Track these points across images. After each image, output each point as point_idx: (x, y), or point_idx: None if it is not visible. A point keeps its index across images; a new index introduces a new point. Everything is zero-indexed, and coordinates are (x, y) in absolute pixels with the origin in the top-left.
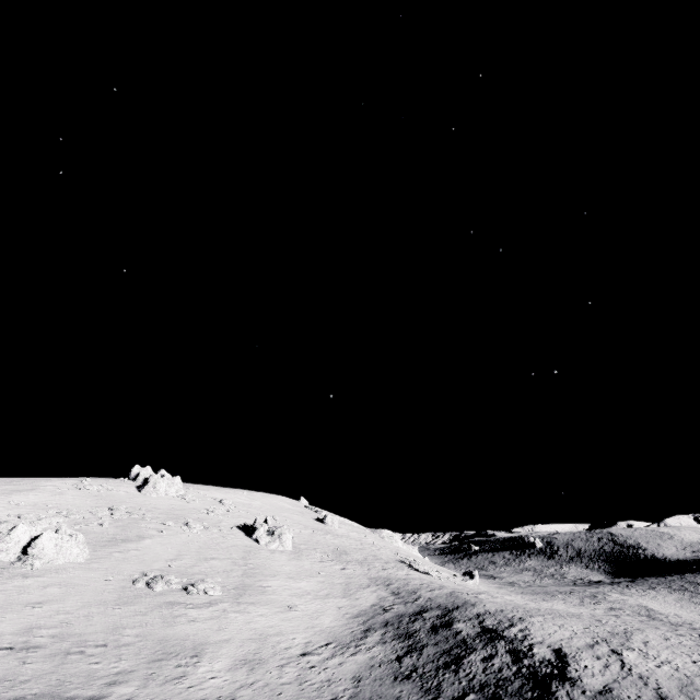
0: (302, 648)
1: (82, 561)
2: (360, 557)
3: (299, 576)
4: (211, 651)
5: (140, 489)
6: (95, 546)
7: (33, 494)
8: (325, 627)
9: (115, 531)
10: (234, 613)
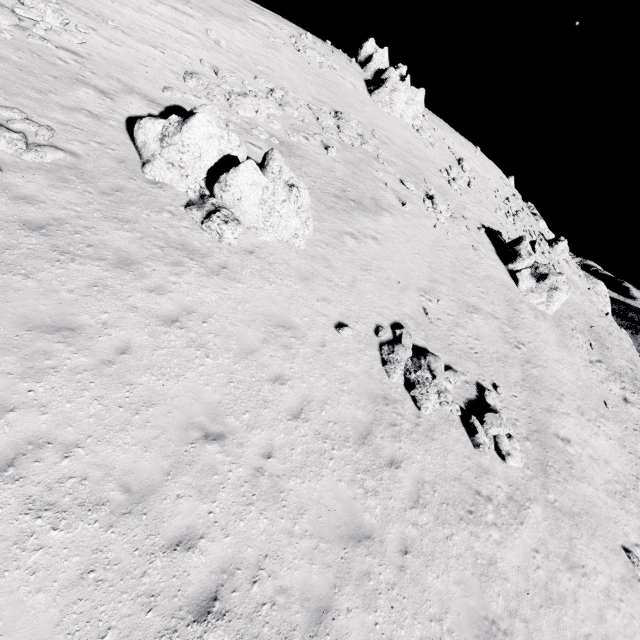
0: None
1: (301, 246)
2: (625, 364)
3: (588, 411)
4: None
5: (370, 89)
6: (319, 203)
7: (239, 31)
8: None
9: (343, 171)
10: (563, 568)
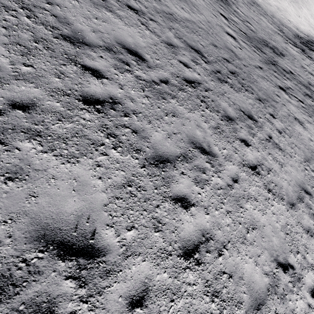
0: (289, 20)
1: None
2: None
3: (313, 18)
4: (275, 0)
5: None
6: None
7: None
8: (299, 26)
9: None
10: (287, 2)
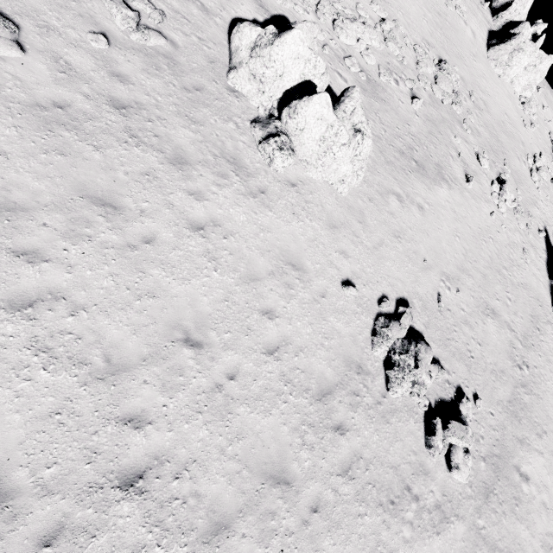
0: None
1: (343, 193)
2: None
3: None
4: None
5: (491, 43)
6: (380, 154)
7: None
8: None
9: (420, 128)
10: None
